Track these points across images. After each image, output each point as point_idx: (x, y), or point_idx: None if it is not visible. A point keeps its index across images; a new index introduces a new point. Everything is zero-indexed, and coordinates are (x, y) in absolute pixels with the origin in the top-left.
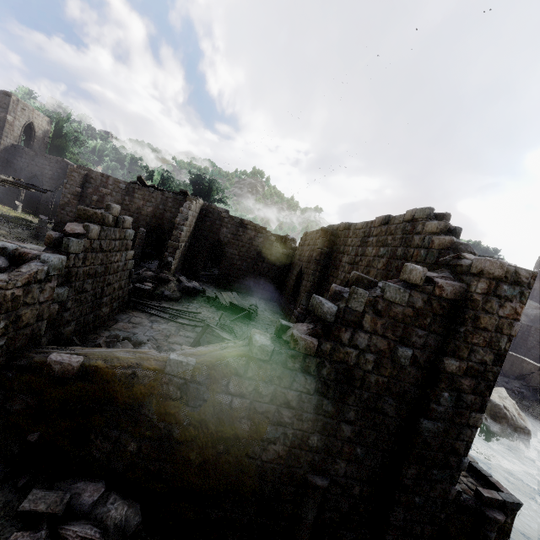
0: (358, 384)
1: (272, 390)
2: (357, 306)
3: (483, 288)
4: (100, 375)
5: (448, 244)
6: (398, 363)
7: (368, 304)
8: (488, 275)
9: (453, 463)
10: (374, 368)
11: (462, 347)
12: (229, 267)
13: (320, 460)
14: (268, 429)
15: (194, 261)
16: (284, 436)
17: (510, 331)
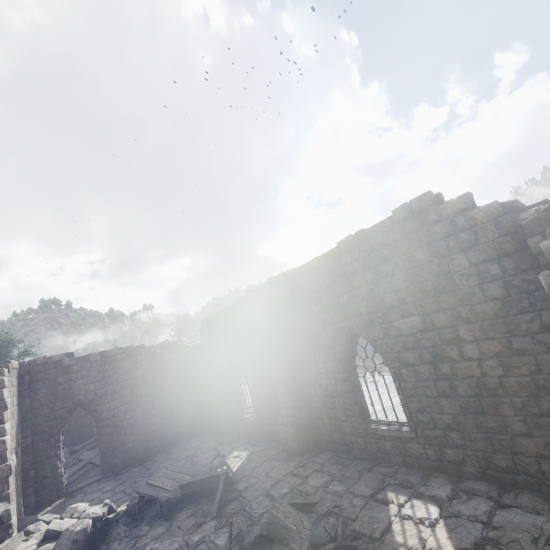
0: None
1: None
2: None
3: None
4: None
5: (501, 208)
6: None
7: None
8: None
9: None
10: None
11: None
12: (115, 433)
13: None
14: None
15: (44, 470)
16: None
17: None
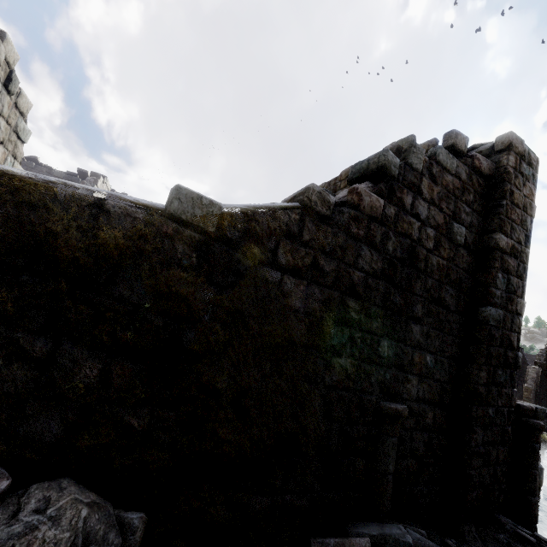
0: (422, 266)
1: (335, 266)
2: (417, 163)
3: (513, 162)
4: (11, 189)
5: None
6: (455, 241)
7: (424, 164)
8: (515, 148)
9: (511, 360)
10: (434, 247)
11: (506, 222)
12: None
13: (391, 377)
14: (332, 331)
15: None
16: (352, 342)
17: (530, 211)
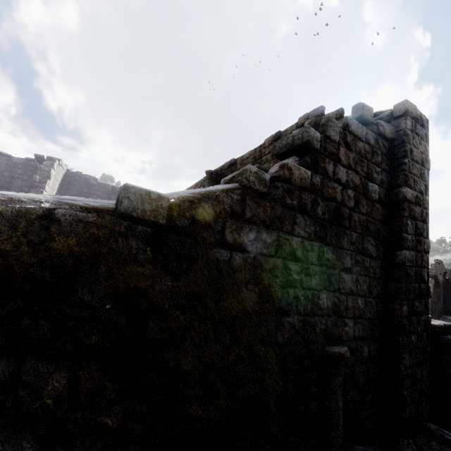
0: (347, 224)
1: (276, 236)
2: (334, 135)
3: (410, 125)
4: None
5: None
6: (371, 198)
7: (340, 135)
8: (410, 114)
9: (424, 291)
10: (355, 205)
11: (409, 176)
12: None
13: (332, 324)
14: (279, 294)
15: None
16: (297, 300)
17: (427, 165)
